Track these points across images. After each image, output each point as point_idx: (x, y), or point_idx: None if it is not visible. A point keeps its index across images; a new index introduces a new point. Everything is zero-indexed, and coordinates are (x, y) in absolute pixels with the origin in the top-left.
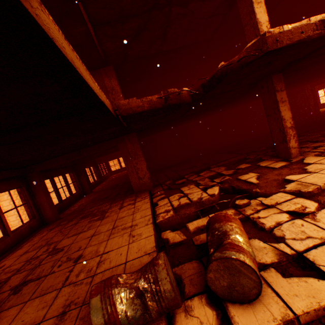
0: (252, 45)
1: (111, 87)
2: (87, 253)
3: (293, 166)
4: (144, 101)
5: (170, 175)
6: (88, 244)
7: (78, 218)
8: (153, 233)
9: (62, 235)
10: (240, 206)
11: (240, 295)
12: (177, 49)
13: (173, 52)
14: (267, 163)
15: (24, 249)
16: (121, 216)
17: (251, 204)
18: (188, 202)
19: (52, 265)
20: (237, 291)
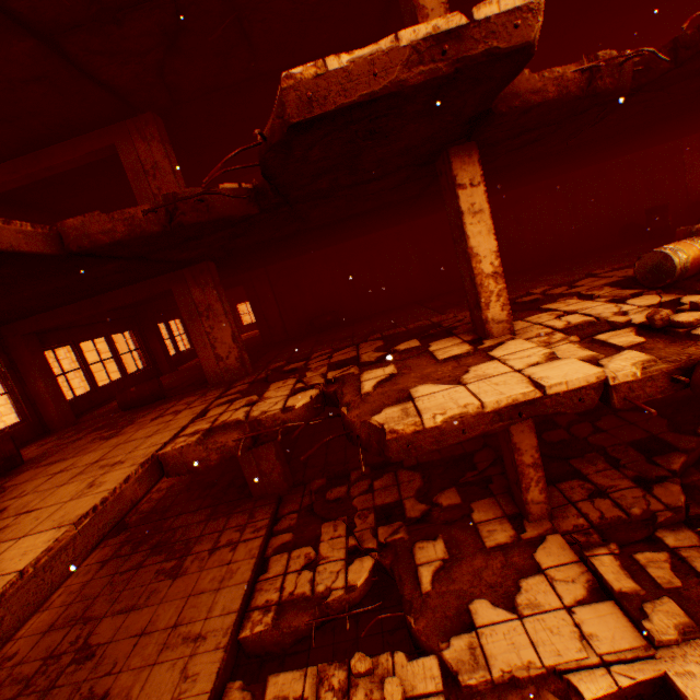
0: (375, 429)
1: (207, 303)
2: (117, 690)
3: (515, 555)
4: (212, 449)
5: (333, 454)
6: (128, 658)
7: (149, 547)
8: (211, 686)
9: (109, 601)
10: (354, 674)
11: None
12: (344, 218)
13: (336, 223)
14: (487, 513)
15: (52, 614)
16: (201, 584)
17: (375, 673)
18: (307, 593)
19: (67, 699)
20: None
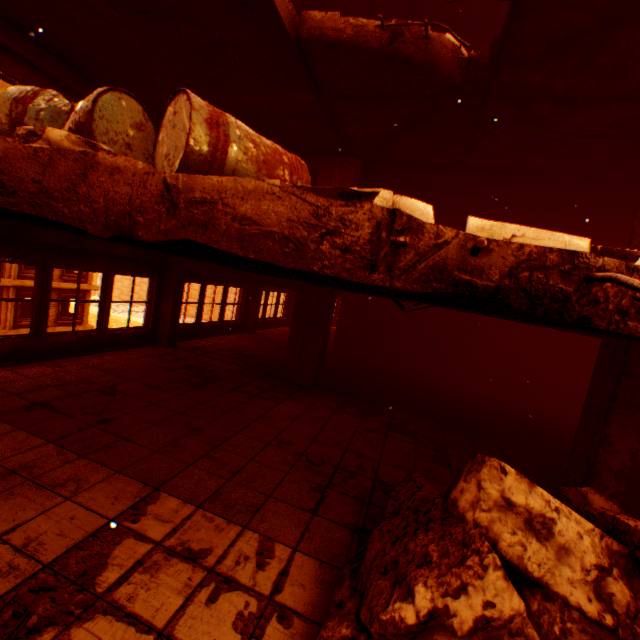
0: None
1: None
2: None
3: None
4: (351, 25)
5: None
6: None
7: None
8: None
9: None
10: None
11: (170, 171)
12: None
13: None
14: None
15: None
16: None
17: None
18: None
19: None
20: (170, 163)
